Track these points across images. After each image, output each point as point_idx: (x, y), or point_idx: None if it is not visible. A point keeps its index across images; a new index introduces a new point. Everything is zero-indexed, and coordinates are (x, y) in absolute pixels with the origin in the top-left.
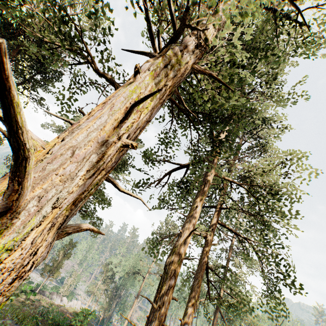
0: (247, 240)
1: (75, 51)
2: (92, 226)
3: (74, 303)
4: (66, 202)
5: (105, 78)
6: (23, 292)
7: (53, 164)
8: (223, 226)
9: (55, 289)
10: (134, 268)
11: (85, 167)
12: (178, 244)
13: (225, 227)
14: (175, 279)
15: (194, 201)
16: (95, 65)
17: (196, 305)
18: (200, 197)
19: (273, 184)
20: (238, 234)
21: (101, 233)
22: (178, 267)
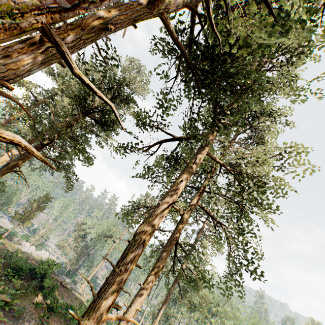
0: (222, 226)
1: None
2: (26, 143)
3: (41, 253)
4: None
5: None
6: None
7: None
8: (202, 209)
9: (26, 237)
10: (107, 232)
11: None
12: (153, 214)
13: (203, 210)
14: (144, 248)
15: (181, 176)
16: None
17: (159, 275)
18: (188, 172)
19: (265, 175)
20: (214, 218)
21: (47, 164)
22: (148, 237)
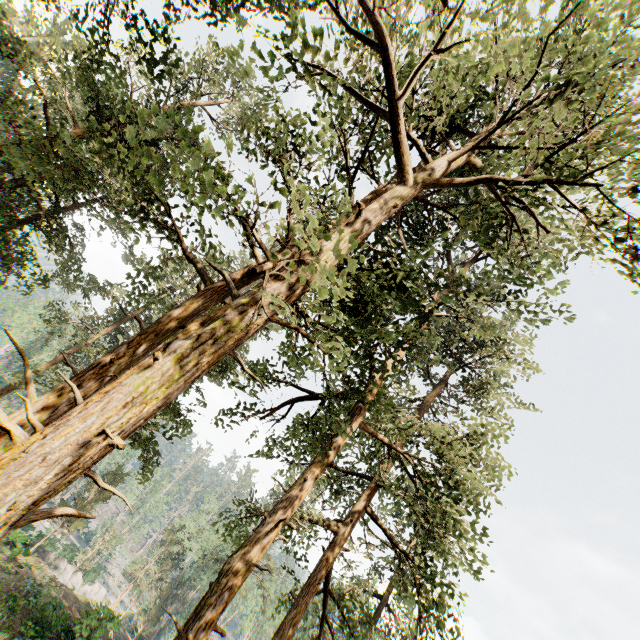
0: (408, 559)
1: (160, 226)
2: (71, 511)
3: (92, 590)
4: (26, 503)
5: (194, 266)
6: (10, 543)
7: (21, 471)
8: (373, 520)
9: (70, 551)
10: (223, 550)
11: (55, 470)
12: (254, 538)
13: (376, 523)
14: (230, 598)
15: (309, 469)
16: (184, 246)
17: None
18: (320, 463)
19: (454, 470)
20: (395, 542)
21: (87, 517)
22: (240, 578)
